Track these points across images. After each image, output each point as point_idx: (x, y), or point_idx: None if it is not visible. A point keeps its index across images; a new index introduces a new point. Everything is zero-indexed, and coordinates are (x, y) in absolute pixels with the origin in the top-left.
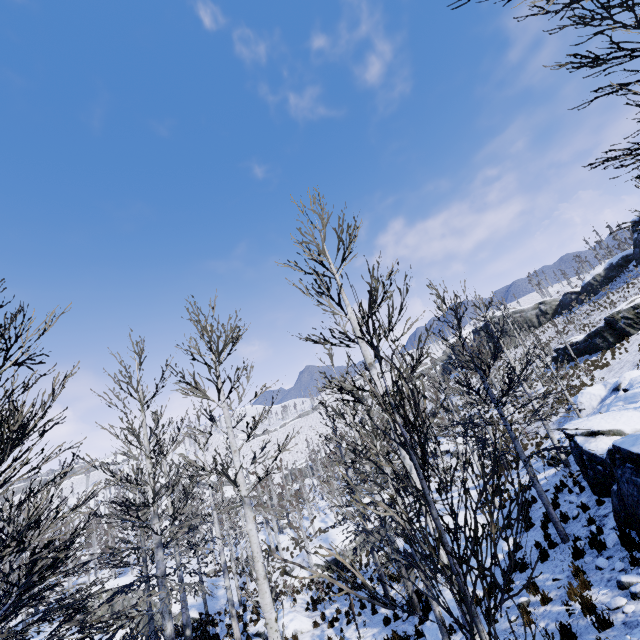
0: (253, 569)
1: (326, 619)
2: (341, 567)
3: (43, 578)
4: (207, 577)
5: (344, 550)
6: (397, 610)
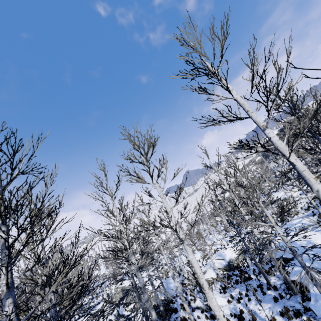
0: (184, 273)
1: (234, 298)
2: (232, 268)
3: (79, 298)
4: (162, 278)
5: (232, 259)
6: (280, 292)
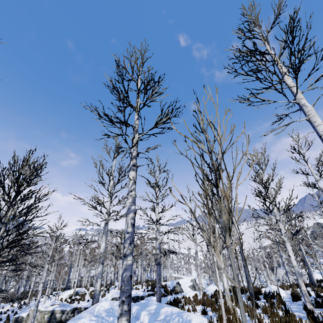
0: None
1: None
2: None
3: None
4: None
5: None
6: None
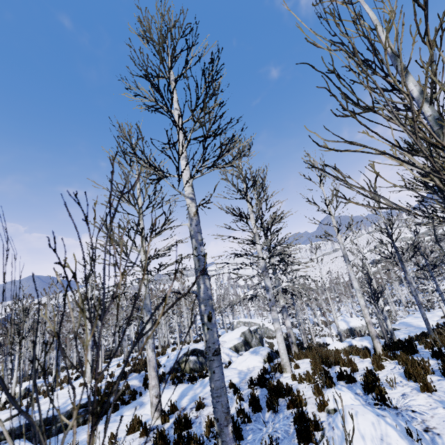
0: (306, 327)
1: None
2: (353, 333)
3: None
4: None
5: (355, 327)
6: None
